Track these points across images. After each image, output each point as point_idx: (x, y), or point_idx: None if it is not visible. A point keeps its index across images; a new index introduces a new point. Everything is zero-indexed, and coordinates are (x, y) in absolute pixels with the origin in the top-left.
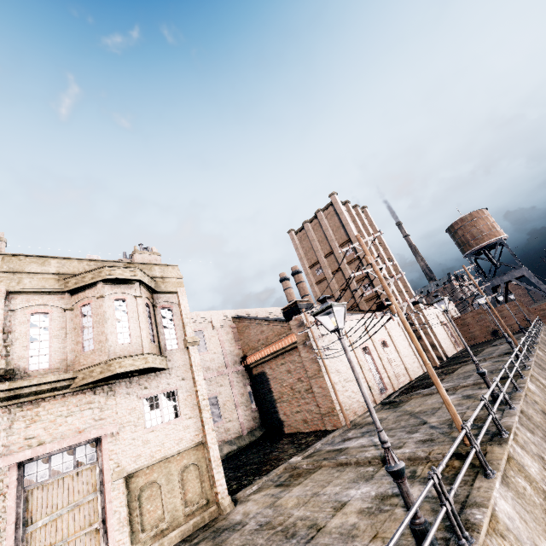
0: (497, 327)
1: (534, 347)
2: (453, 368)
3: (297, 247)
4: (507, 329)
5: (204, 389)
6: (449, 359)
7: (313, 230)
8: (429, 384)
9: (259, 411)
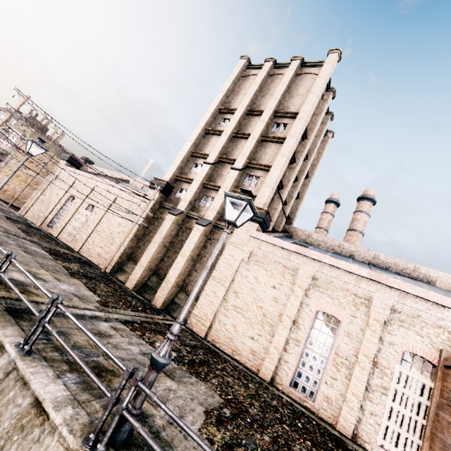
0: None
1: None
2: (39, 240)
3: None
4: None
5: (4, 163)
6: (146, 301)
7: None
8: (16, 221)
9: None
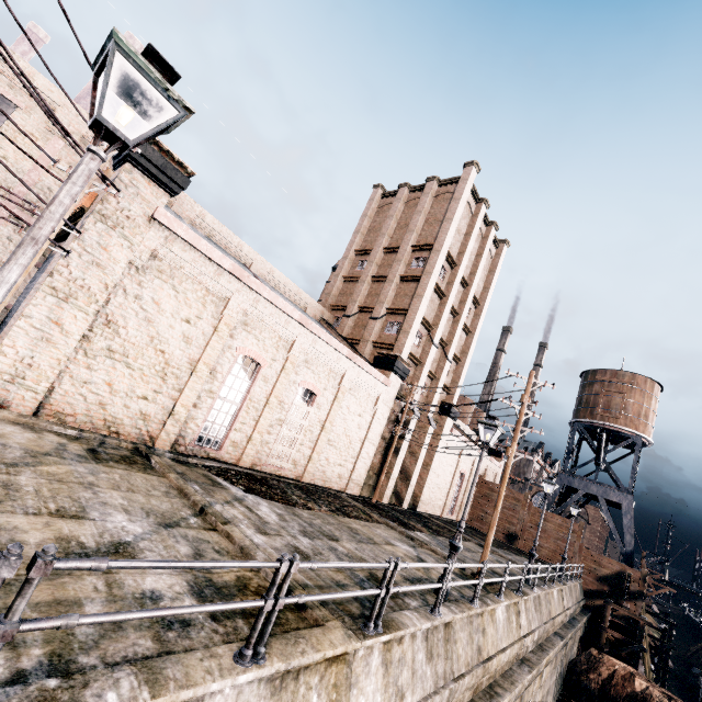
0: (522, 533)
1: (501, 597)
2: (368, 516)
3: (366, 214)
4: (492, 528)
5: None
6: (409, 510)
7: (405, 205)
8: (275, 495)
9: (8, 312)
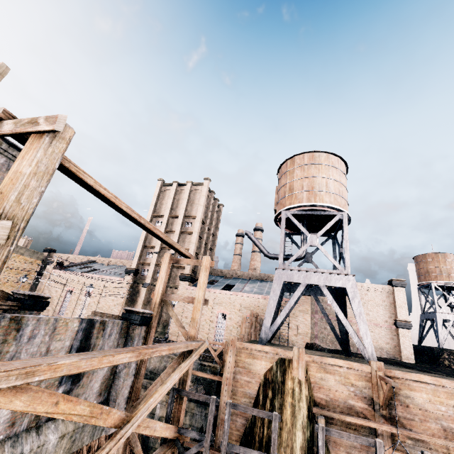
0: None
1: None
2: None
3: None
4: None
5: None
6: None
7: None
8: None
9: None
